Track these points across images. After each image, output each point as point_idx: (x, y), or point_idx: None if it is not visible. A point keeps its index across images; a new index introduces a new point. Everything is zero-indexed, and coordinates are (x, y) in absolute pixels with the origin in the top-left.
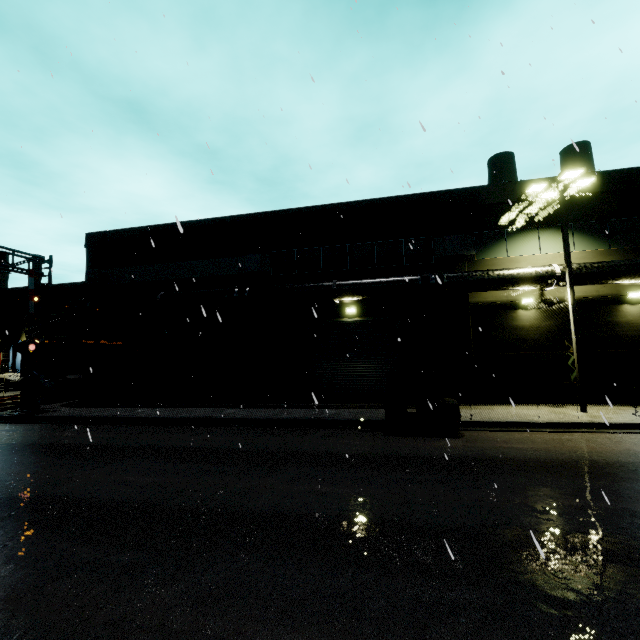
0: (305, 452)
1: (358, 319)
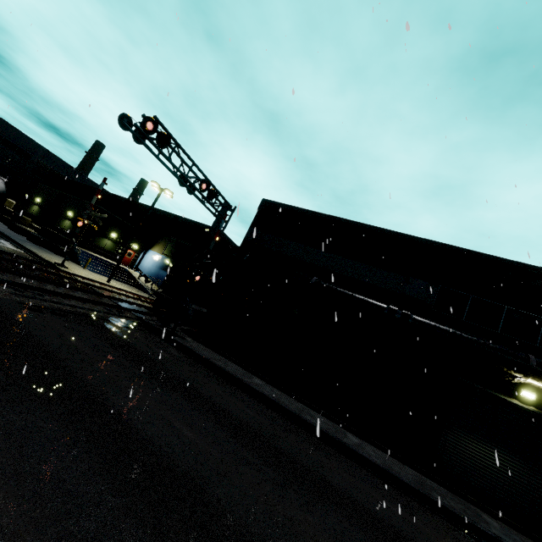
0: None
1: (535, 410)
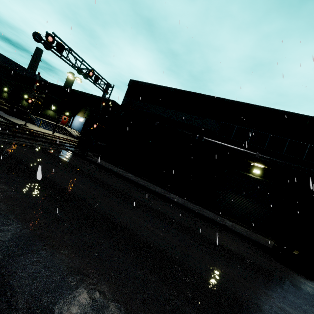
0: (236, 253)
1: (259, 178)
